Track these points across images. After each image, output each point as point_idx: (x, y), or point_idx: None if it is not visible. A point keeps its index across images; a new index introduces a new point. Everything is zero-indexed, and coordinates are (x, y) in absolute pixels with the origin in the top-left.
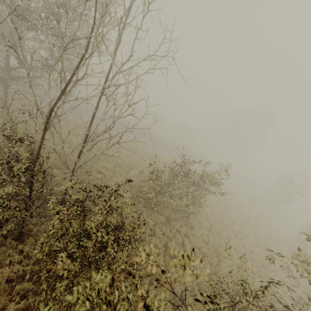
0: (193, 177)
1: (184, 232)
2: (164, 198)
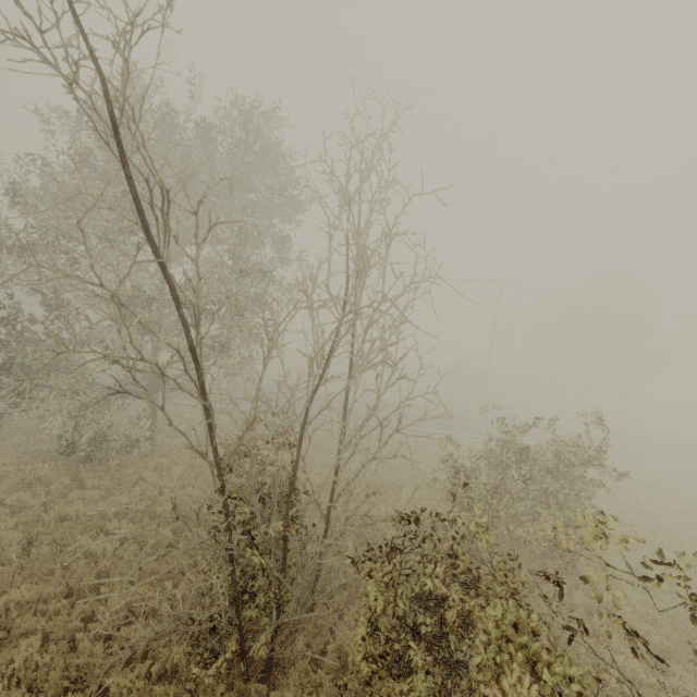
0: (545, 464)
1: (583, 604)
2: (501, 529)
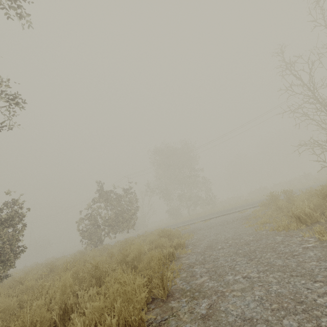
0: None
1: None
2: None
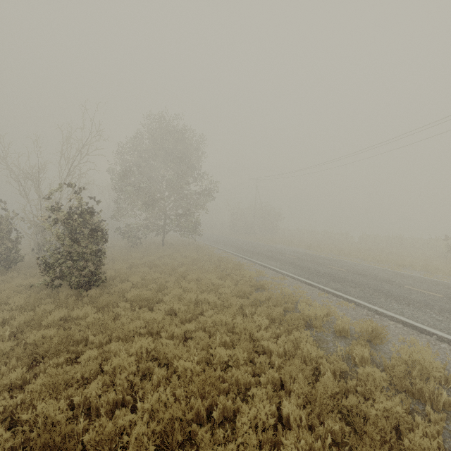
0: None
1: None
2: None
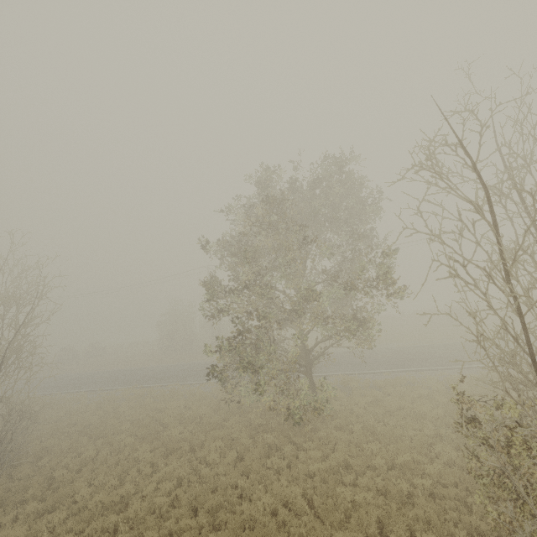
0: None
1: None
2: None
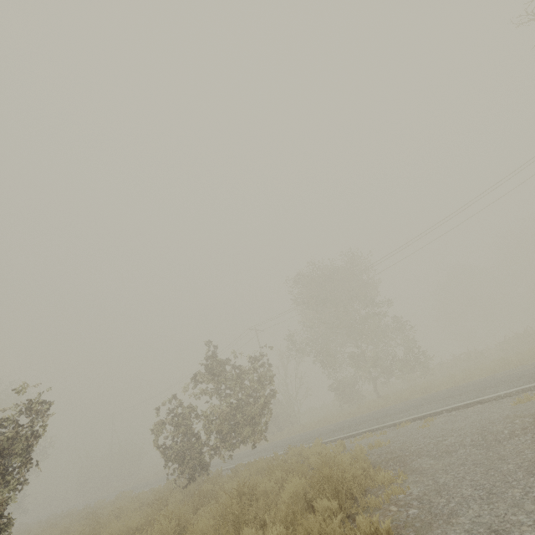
0: None
1: None
2: None
